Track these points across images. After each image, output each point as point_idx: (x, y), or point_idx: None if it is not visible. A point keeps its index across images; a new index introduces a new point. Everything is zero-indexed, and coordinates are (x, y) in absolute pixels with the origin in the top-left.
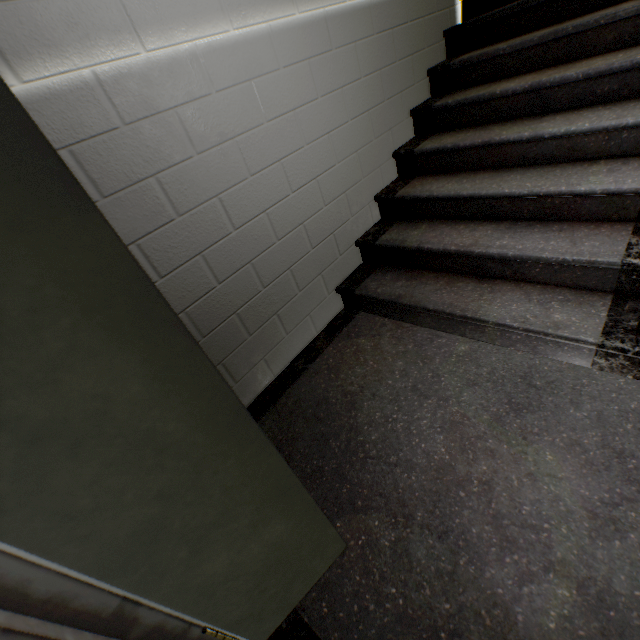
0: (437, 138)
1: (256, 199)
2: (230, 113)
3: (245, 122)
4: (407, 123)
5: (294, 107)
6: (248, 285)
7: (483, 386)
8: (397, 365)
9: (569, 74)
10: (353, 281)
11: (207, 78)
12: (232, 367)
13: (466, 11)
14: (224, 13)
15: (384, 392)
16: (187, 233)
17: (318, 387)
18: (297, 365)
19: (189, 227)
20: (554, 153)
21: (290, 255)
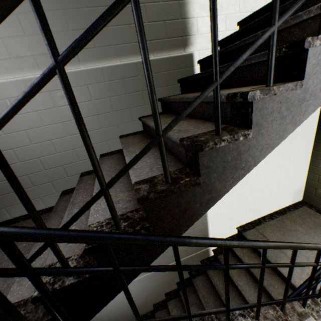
0: (135, 136)
1: (7, 143)
2: None
3: None
4: (136, 123)
5: (37, 110)
6: None
7: (3, 285)
8: (22, 244)
9: None
10: (69, 191)
11: None
12: None
13: (201, 70)
14: None
15: None
16: None
17: None
18: (22, 217)
19: None
20: None
21: (28, 169)
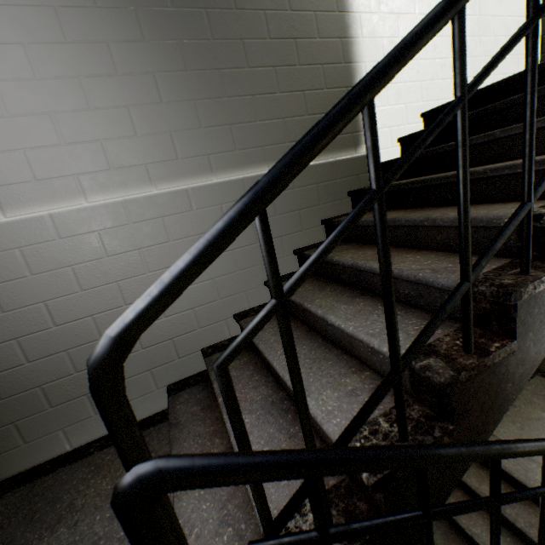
0: None
1: (84, 306)
2: (72, 250)
3: (85, 256)
4: (289, 259)
5: (141, 247)
6: (60, 367)
7: None
8: None
9: (375, 266)
10: (182, 384)
11: (55, 230)
12: (25, 428)
13: None
14: (81, 194)
15: (83, 526)
16: (8, 323)
17: (72, 481)
18: (93, 445)
19: (11, 320)
20: (342, 340)
21: None
